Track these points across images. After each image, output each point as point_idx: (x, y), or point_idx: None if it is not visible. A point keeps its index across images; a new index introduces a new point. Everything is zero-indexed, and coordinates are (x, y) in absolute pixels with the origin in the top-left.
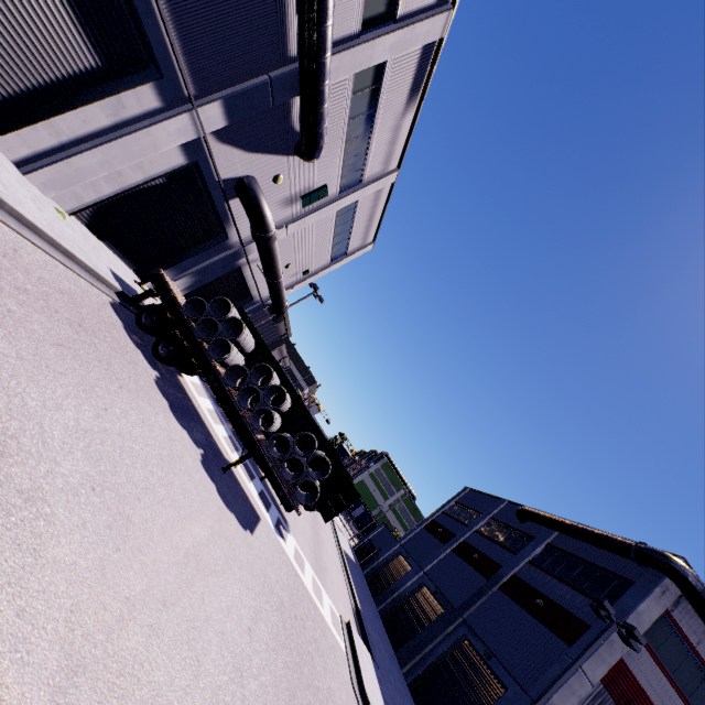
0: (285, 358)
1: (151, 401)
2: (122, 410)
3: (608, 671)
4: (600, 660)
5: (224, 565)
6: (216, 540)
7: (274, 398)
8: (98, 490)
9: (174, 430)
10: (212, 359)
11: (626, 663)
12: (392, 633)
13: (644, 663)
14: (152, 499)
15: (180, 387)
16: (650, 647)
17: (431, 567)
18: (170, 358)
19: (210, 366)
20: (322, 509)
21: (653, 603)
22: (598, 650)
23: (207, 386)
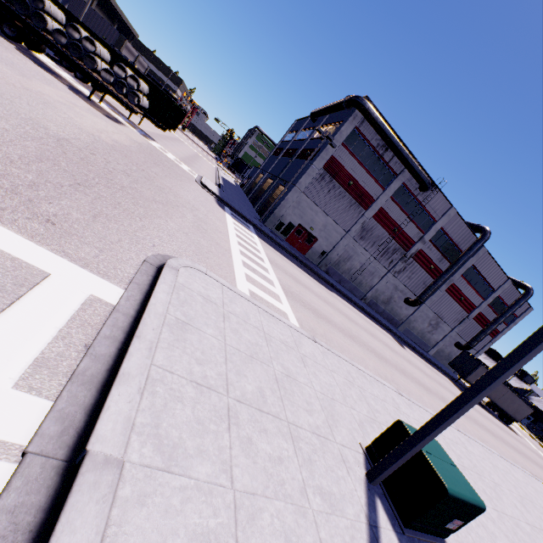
0: (138, 58)
1: (18, 55)
2: (3, 51)
3: (327, 163)
4: (322, 159)
5: (94, 116)
6: (87, 110)
7: (110, 65)
8: (10, 66)
9: (42, 72)
10: (40, 30)
11: (335, 158)
12: (254, 203)
13: (344, 156)
14: (40, 82)
15: (37, 59)
16: (347, 147)
17: (271, 169)
18: (15, 36)
19: (43, 37)
20: (165, 124)
21: (349, 125)
22: (321, 155)
23: (64, 69)
